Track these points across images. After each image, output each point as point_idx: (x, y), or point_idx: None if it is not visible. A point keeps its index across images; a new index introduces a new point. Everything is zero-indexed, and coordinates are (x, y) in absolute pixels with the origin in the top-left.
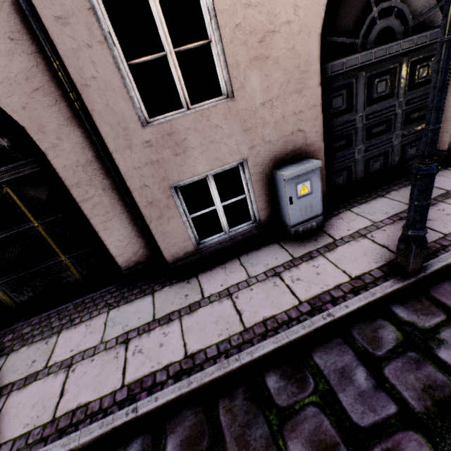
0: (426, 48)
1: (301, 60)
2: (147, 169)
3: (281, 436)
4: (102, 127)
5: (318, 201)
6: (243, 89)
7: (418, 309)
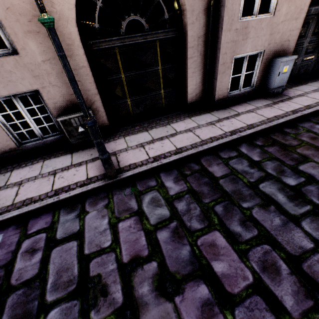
0: None
1: (303, 3)
2: (230, 44)
3: (297, 137)
4: (225, 16)
5: (287, 77)
6: (278, 12)
7: None
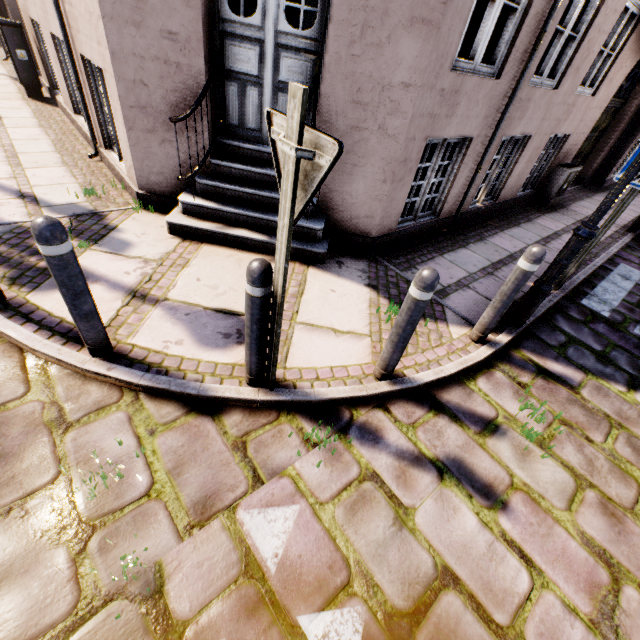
0: None
1: None
2: None
3: None
4: None
5: None
6: None
7: None
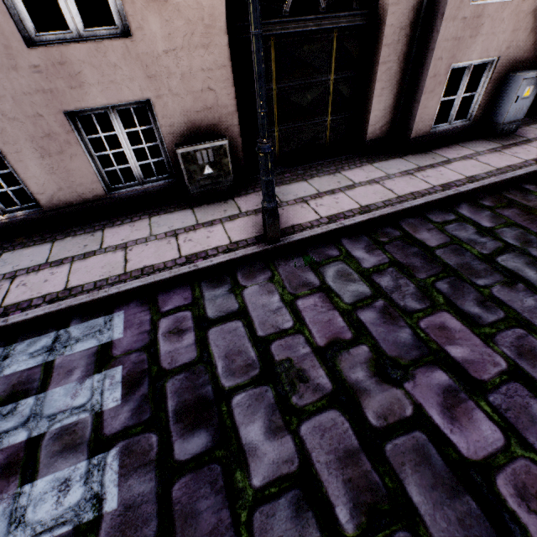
0: None
1: None
2: (450, 43)
3: None
4: None
5: (527, 106)
6: None
7: None
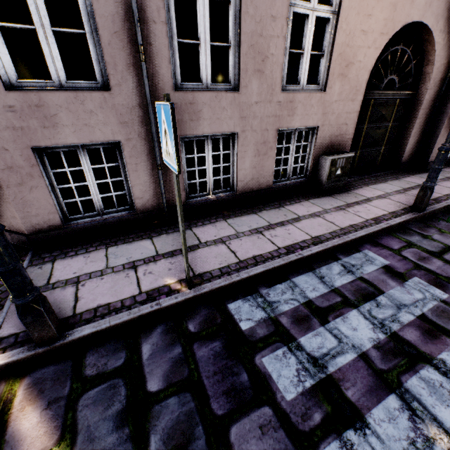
0: None
1: None
2: None
3: None
4: None
5: None
6: None
7: None
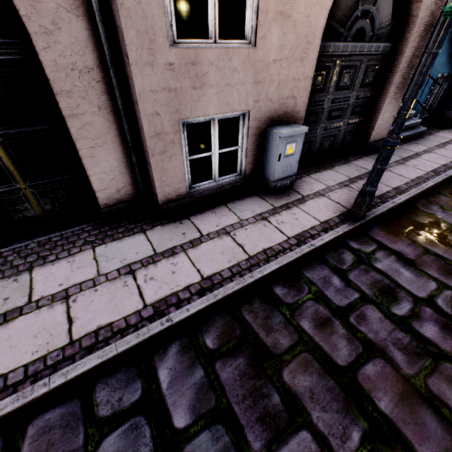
0: (377, 57)
1: (311, 31)
2: (163, 95)
3: (294, 320)
4: (127, 29)
5: (296, 162)
6: (264, 40)
7: (362, 242)
